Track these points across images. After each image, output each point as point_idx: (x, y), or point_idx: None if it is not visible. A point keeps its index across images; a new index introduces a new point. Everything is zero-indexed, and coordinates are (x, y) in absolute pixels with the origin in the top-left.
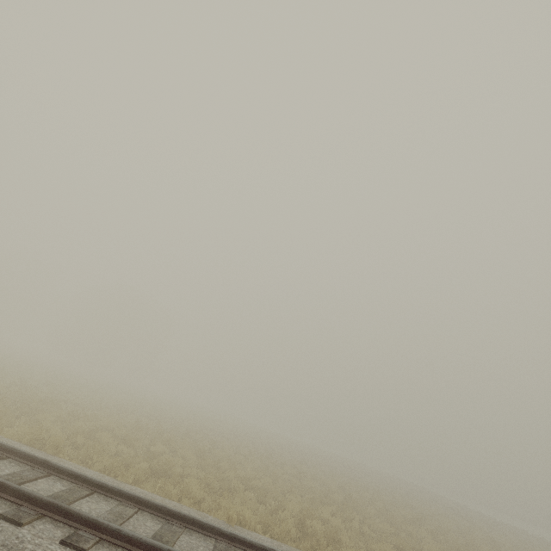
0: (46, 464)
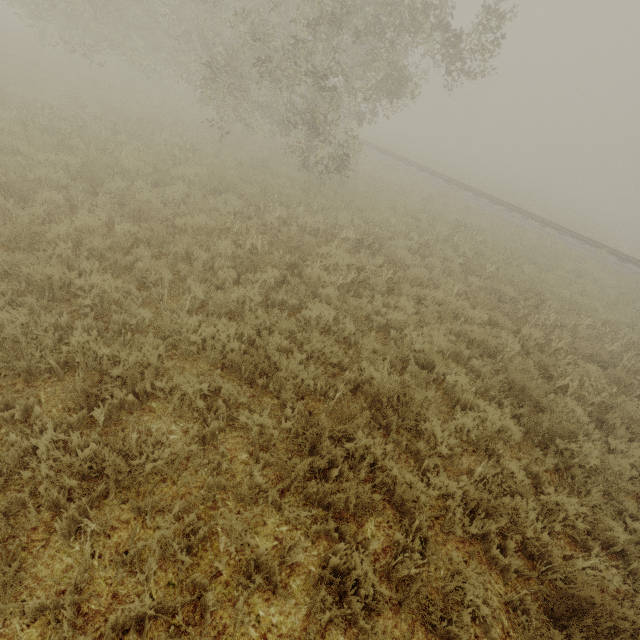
0: (499, 200)
